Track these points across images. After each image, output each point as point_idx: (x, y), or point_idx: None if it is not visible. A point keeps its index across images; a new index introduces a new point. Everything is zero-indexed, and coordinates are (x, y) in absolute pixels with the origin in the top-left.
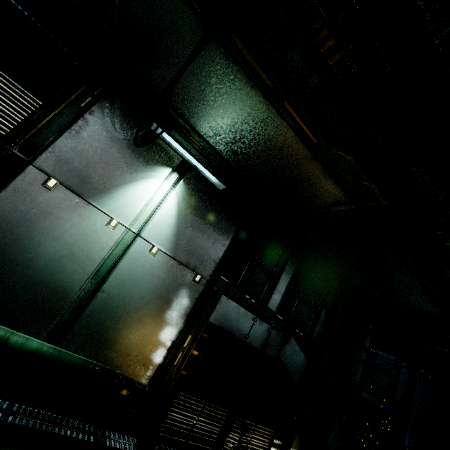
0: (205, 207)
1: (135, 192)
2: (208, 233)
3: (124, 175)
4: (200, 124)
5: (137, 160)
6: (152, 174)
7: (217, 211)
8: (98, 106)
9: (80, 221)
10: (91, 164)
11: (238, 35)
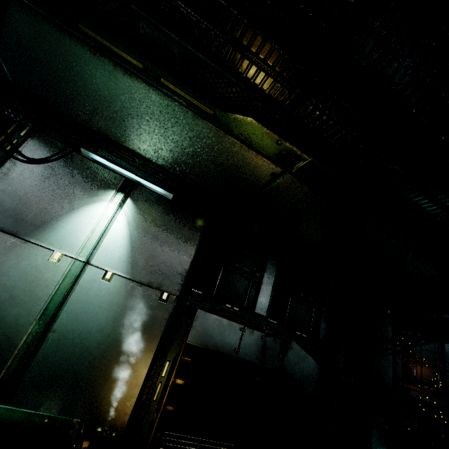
0: (160, 221)
1: (77, 220)
2: (168, 246)
3: (62, 206)
4: (117, 135)
5: (75, 189)
6: (94, 199)
7: (174, 222)
8: (26, 146)
9: (18, 261)
10: (24, 202)
11: (85, 24)
